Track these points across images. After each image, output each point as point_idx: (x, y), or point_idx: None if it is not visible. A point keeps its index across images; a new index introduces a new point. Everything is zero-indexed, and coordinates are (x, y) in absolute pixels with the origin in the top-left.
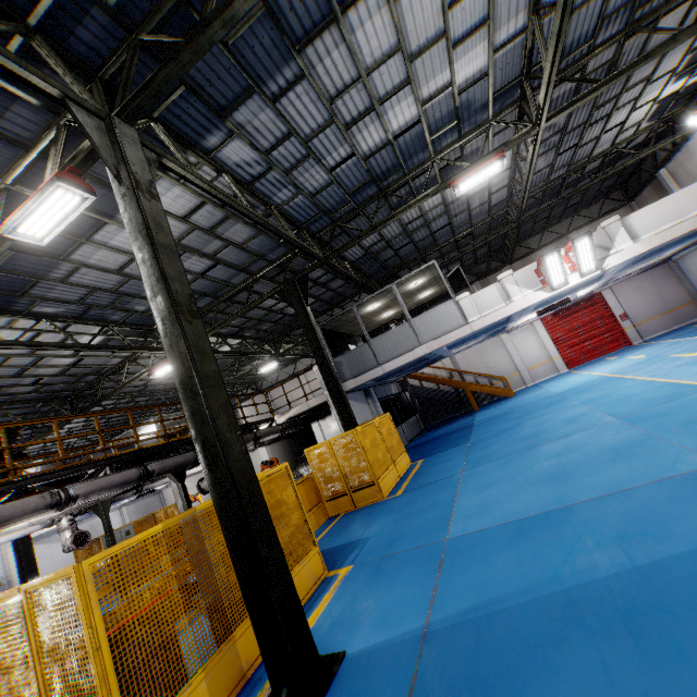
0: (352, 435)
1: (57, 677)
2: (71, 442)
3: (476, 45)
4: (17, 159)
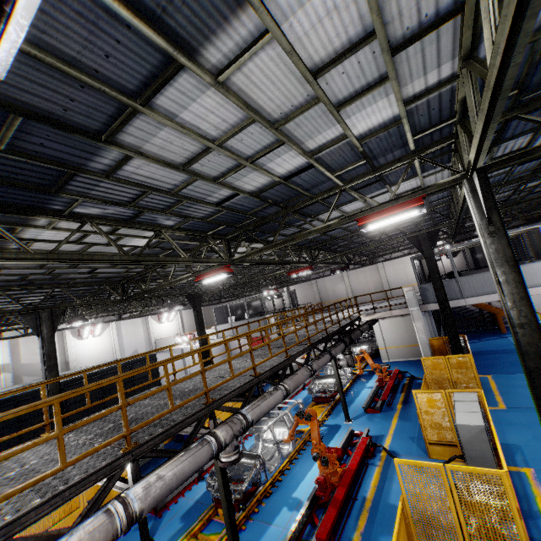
0: (467, 357)
1: (473, 519)
2: None
3: None
4: (361, 174)
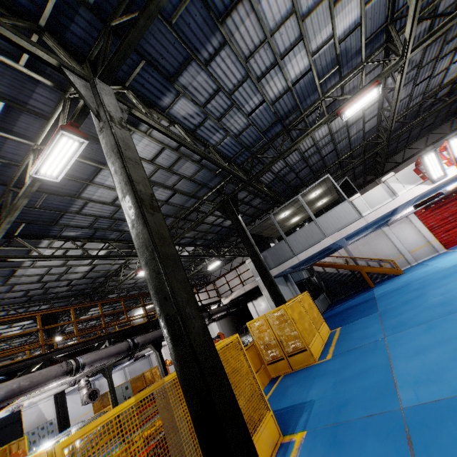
0: (283, 309)
1: None
2: (93, 324)
3: (351, 1)
4: (42, 128)
